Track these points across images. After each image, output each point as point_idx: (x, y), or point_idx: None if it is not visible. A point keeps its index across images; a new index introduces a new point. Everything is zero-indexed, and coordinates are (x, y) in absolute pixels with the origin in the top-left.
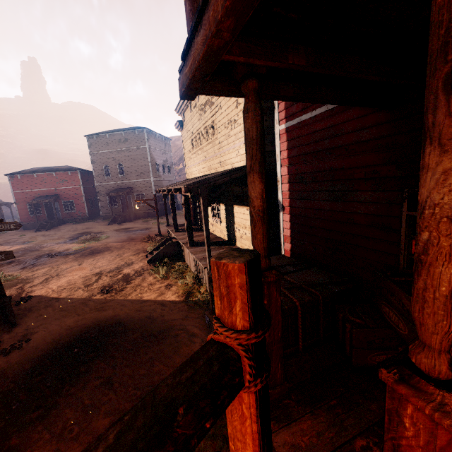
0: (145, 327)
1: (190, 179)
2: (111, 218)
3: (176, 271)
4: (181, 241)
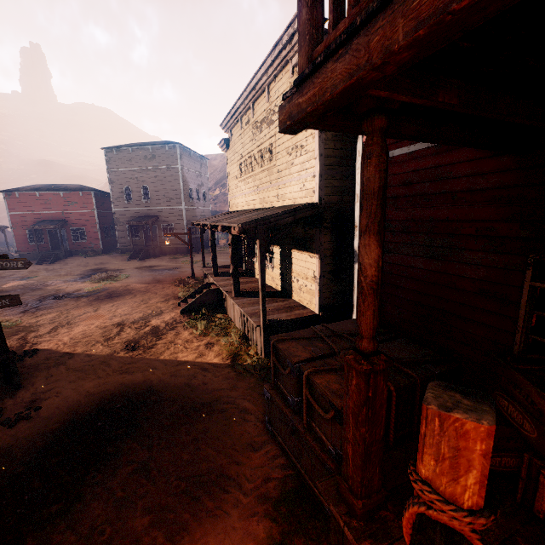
0: (184, 397)
1: (235, 212)
2: (132, 252)
3: (217, 326)
4: (224, 288)
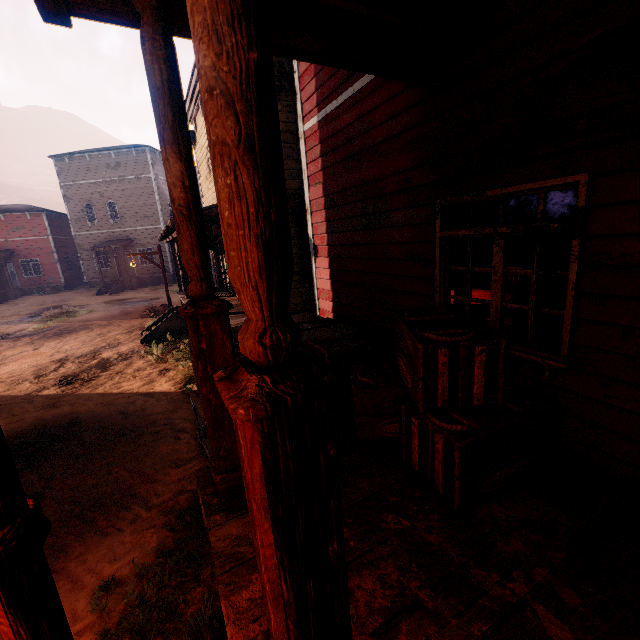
0: (113, 425)
1: None
2: (101, 285)
3: (180, 352)
4: None
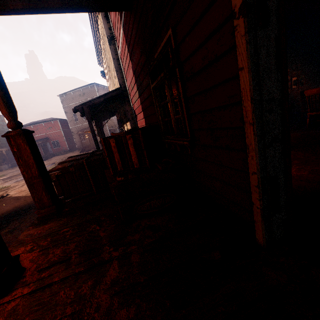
0: None
1: None
2: (82, 148)
3: None
4: None
